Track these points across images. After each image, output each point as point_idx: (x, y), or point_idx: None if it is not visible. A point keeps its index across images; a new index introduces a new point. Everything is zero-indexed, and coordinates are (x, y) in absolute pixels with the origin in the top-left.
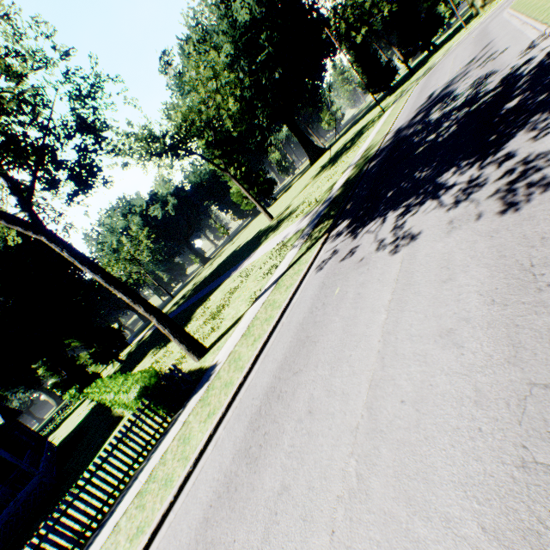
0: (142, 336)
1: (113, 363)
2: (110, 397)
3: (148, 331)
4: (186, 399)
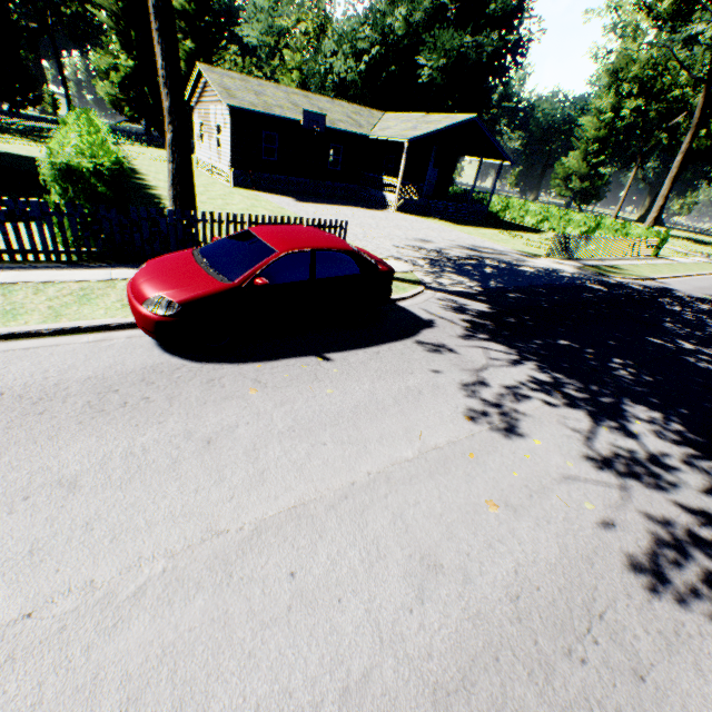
0: None
1: None
2: (589, 219)
3: None
4: (656, 257)
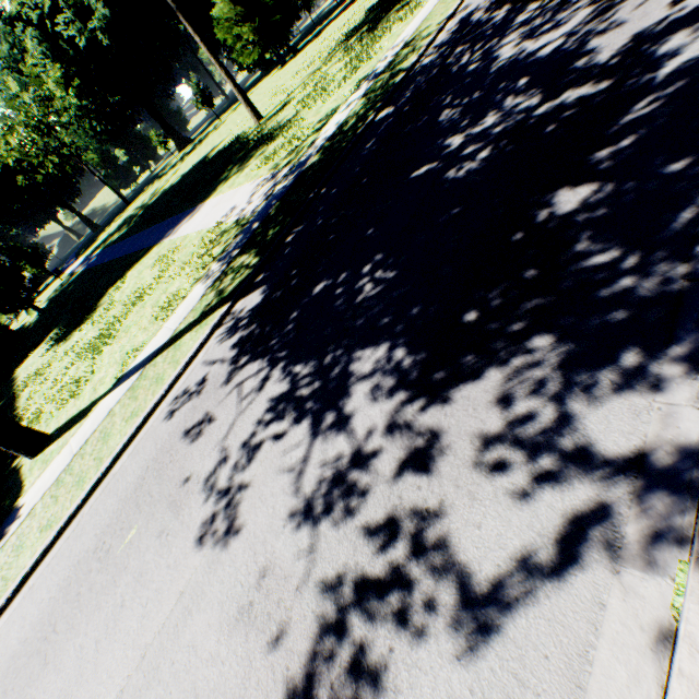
0: (76, 267)
1: (27, 311)
2: None
3: (83, 262)
4: None
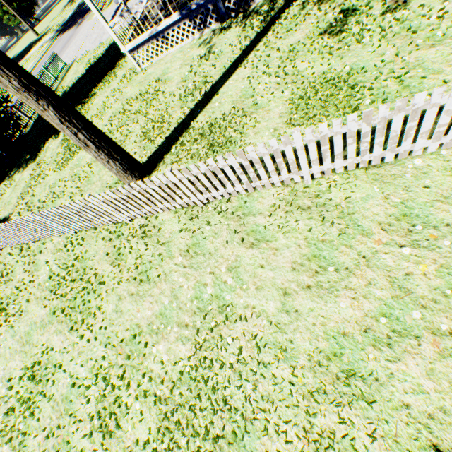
0: None
1: None
2: None
3: None
4: None
